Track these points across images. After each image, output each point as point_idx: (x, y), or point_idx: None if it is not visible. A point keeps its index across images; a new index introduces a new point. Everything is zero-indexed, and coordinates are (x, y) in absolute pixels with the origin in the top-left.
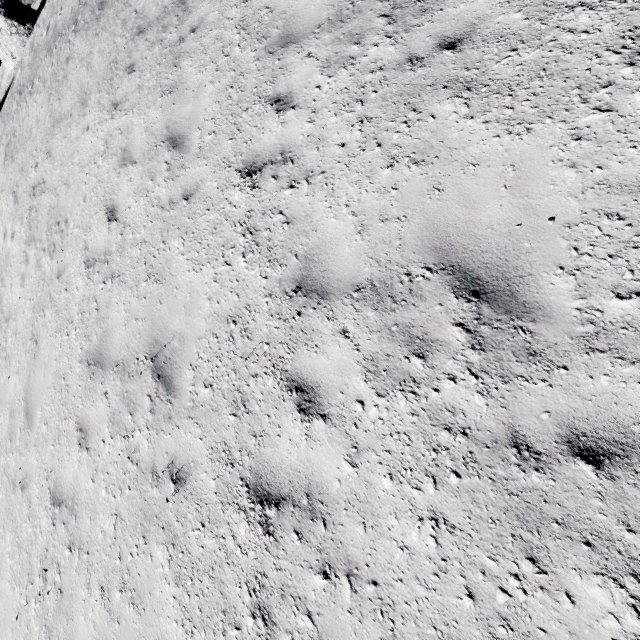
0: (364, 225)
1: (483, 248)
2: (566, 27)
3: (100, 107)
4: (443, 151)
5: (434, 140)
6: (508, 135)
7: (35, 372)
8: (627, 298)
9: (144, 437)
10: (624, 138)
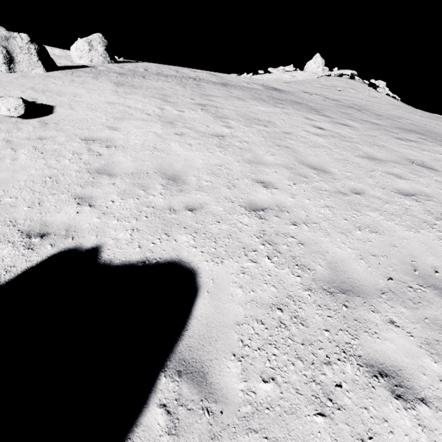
0: None
1: None
2: None
3: (263, 104)
4: None
5: None
6: None
7: (303, 156)
8: None
9: (440, 178)
10: None
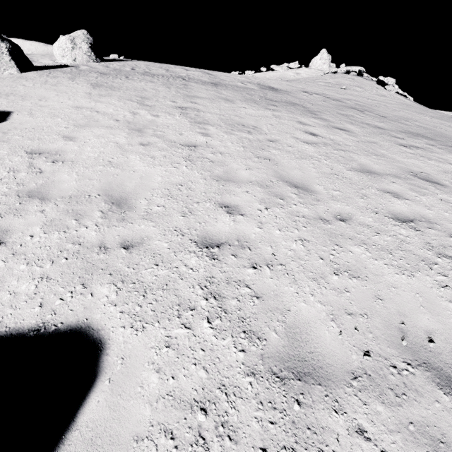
0: None
1: None
2: None
3: (252, 106)
4: None
5: None
6: None
7: (285, 170)
8: None
9: (447, 196)
10: None
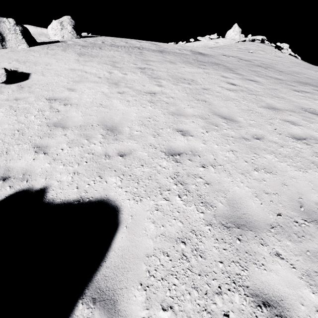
0: None
1: None
2: None
3: (189, 66)
4: None
5: None
6: None
7: (217, 108)
8: None
9: None
10: None
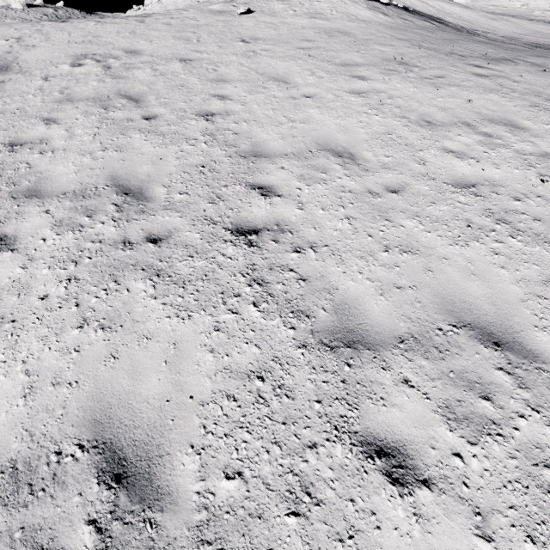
0: (33, 387)
1: (136, 423)
2: (221, 252)
3: None
4: (128, 321)
5: (123, 310)
6: (176, 318)
7: None
8: (232, 478)
9: None
10: (242, 335)
